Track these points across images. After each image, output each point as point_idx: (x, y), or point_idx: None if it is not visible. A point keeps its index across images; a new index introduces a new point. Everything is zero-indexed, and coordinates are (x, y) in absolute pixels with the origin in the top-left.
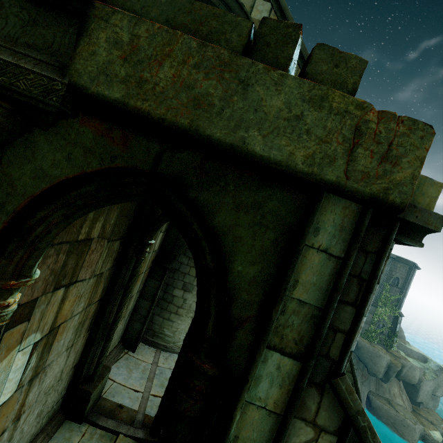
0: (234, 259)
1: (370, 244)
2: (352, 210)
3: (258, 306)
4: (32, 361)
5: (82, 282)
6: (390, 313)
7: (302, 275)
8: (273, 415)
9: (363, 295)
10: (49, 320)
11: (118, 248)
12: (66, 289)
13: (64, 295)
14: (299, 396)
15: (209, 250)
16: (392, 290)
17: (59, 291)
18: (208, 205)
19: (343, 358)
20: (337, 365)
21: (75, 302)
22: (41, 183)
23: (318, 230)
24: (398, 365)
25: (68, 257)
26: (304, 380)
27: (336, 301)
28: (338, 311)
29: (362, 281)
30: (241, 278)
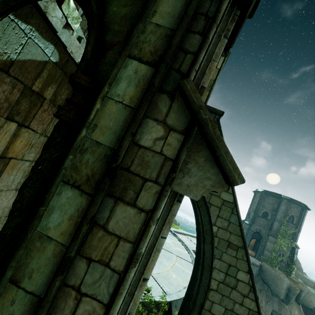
0: (111, 3)
1: None
2: None
3: (126, 34)
4: None
5: (34, 133)
6: (288, 244)
7: (160, 7)
8: (128, 109)
9: (208, 26)
10: (1, 145)
11: None
12: (19, 127)
13: (17, 132)
14: (150, 91)
15: (95, 4)
16: (289, 225)
17: (12, 124)
18: None
19: (190, 69)
20: (186, 76)
21: (26, 147)
22: None
23: None
24: (296, 289)
25: (22, 98)
26: (155, 78)
27: (185, 22)
28: (189, 38)
29: (208, 18)
30: (115, 16)
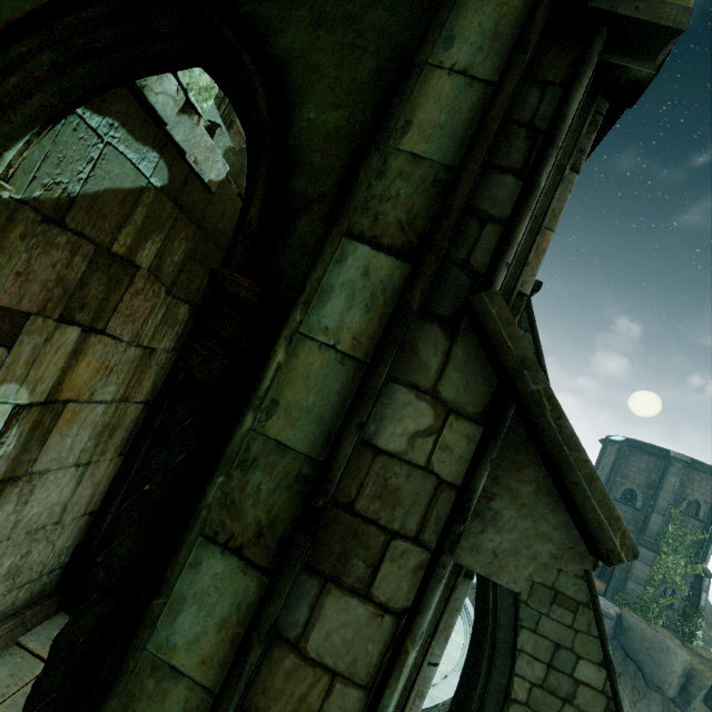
0: (304, 101)
1: (551, 71)
2: (515, 6)
3: (339, 176)
4: (8, 442)
5: (115, 343)
6: (686, 568)
7: (420, 112)
8: (349, 363)
9: (537, 155)
10: (47, 377)
11: (186, 321)
12: (84, 336)
13: (80, 346)
14: (401, 323)
15: (266, 100)
16: (688, 523)
17: (71, 331)
18: (270, 23)
19: (496, 264)
20: (484, 279)
21: (98, 374)
22: (24, 4)
23: (452, 41)
24: (707, 675)
25: (91, 273)
26: (414, 290)
27: (481, 150)
28: (489, 184)
29: (536, 134)
30: (314, 131)
